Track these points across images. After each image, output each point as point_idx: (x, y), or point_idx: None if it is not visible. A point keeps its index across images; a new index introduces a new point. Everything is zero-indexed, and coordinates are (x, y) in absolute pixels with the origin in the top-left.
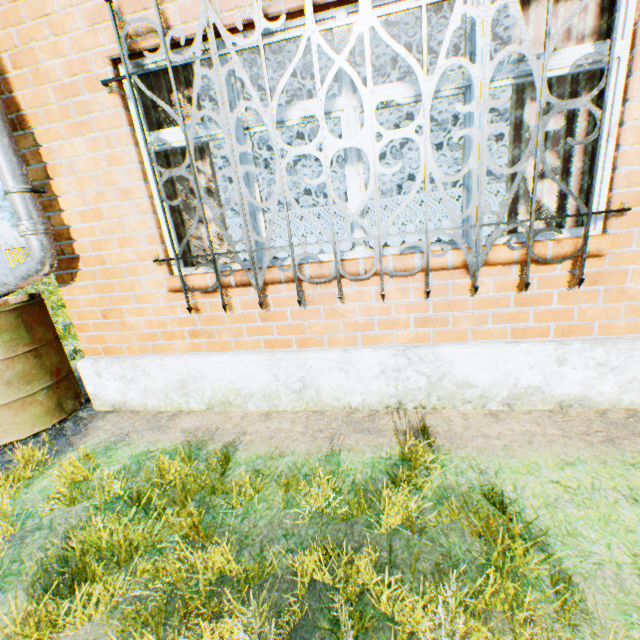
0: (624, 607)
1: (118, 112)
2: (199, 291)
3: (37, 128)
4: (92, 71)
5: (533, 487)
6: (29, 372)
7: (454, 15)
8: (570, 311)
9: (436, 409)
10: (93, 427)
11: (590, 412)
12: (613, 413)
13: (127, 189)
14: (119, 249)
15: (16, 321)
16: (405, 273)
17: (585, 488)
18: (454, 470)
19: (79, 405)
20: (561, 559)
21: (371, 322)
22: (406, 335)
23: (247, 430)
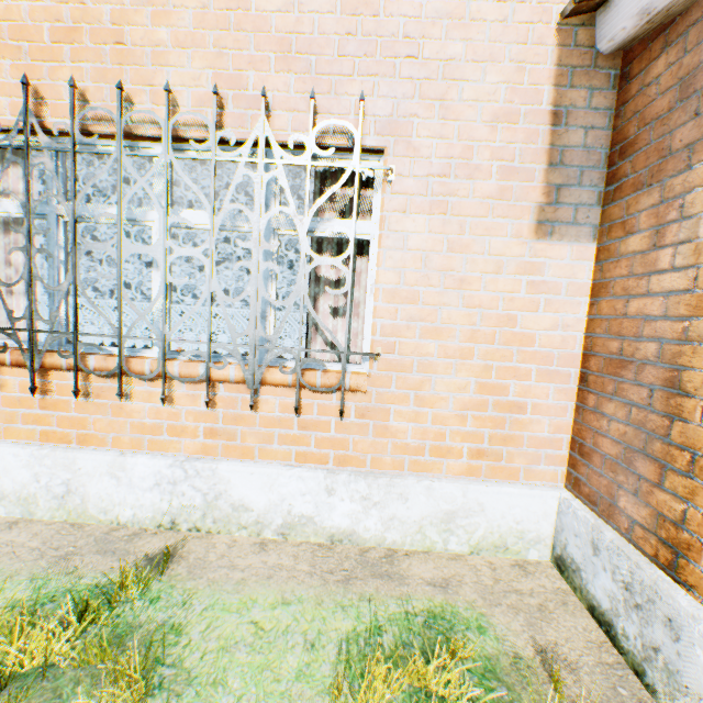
0: None
1: None
2: None
3: None
4: None
5: (227, 627)
6: None
7: (238, 173)
8: (345, 440)
9: (212, 533)
10: None
11: (356, 549)
12: (375, 551)
13: None
14: None
15: None
16: (188, 379)
17: (277, 630)
18: (163, 604)
19: None
20: None
21: (159, 426)
22: (194, 445)
23: None
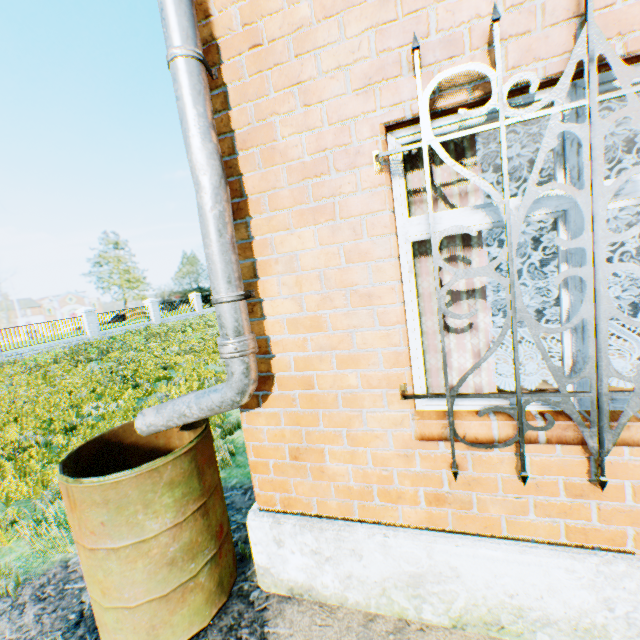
0: None
1: (379, 192)
2: (477, 446)
3: (251, 217)
4: (348, 143)
5: None
6: (194, 540)
7: None
8: None
9: None
10: (274, 637)
11: None
12: None
13: (369, 292)
14: (334, 369)
15: (189, 466)
16: None
17: None
18: None
19: (235, 574)
20: None
21: None
22: None
23: None
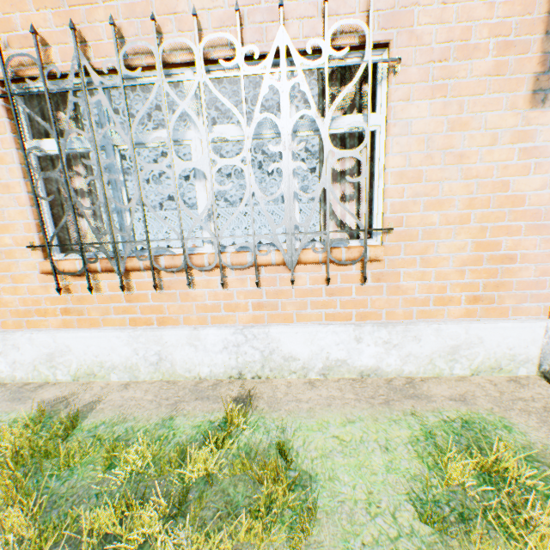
0: (347, 535)
1: (3, 121)
2: (68, 274)
3: None
4: None
5: (318, 441)
6: None
7: (264, 85)
8: (365, 301)
9: (269, 378)
10: None
11: (381, 380)
12: (397, 380)
13: (8, 184)
14: None
15: None
16: (239, 267)
17: (355, 441)
18: (263, 429)
19: None
20: (316, 500)
21: (218, 305)
22: (246, 316)
23: (103, 399)
